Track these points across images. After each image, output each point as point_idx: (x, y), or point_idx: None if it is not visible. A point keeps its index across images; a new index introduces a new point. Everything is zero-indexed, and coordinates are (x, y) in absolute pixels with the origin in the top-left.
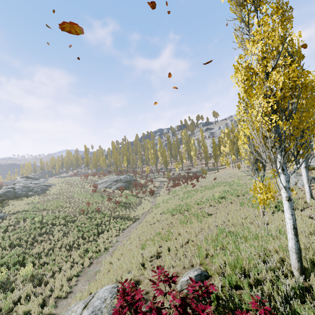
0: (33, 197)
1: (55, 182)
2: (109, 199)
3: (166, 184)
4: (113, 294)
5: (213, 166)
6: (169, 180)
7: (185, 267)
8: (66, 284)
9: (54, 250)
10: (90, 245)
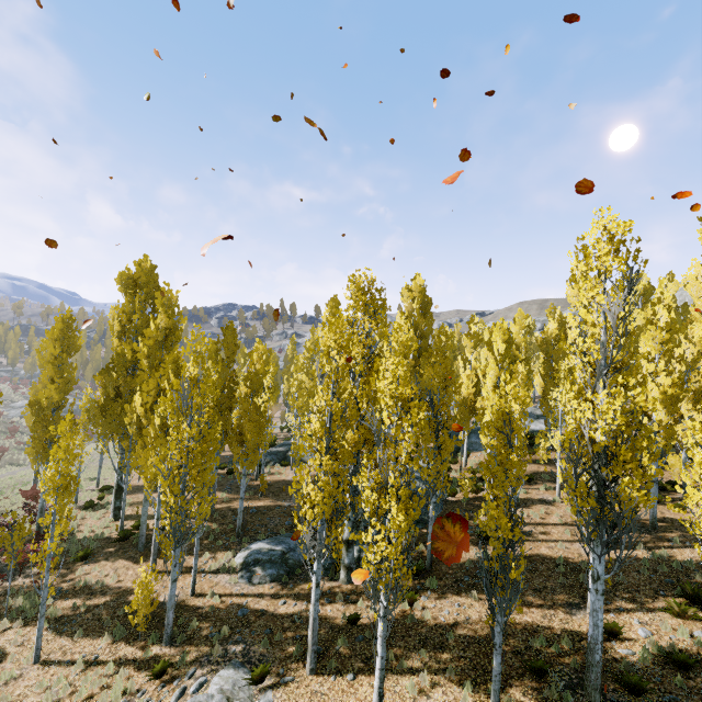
0: None
1: None
2: (8, 437)
3: None
4: None
5: None
6: None
7: None
8: None
9: None
10: None
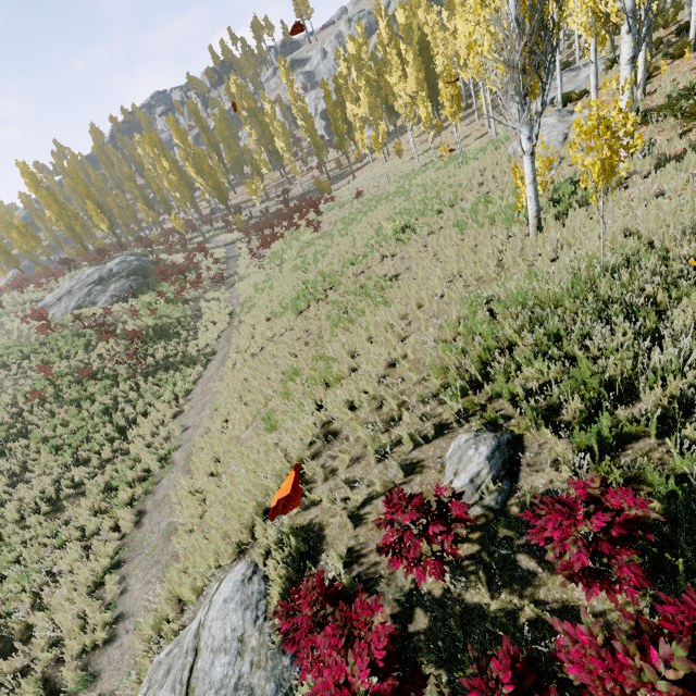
0: None
1: None
2: (104, 336)
3: (244, 246)
4: (258, 605)
5: (338, 167)
6: (247, 234)
7: (427, 438)
8: (93, 606)
9: (2, 536)
10: (114, 470)
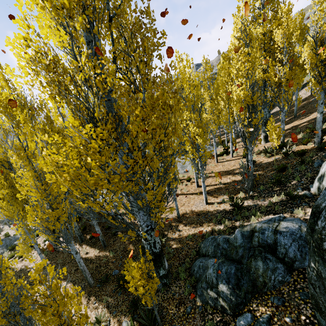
0: None
1: None
2: None
3: None
4: None
5: None
6: None
7: None
8: None
9: None
10: None
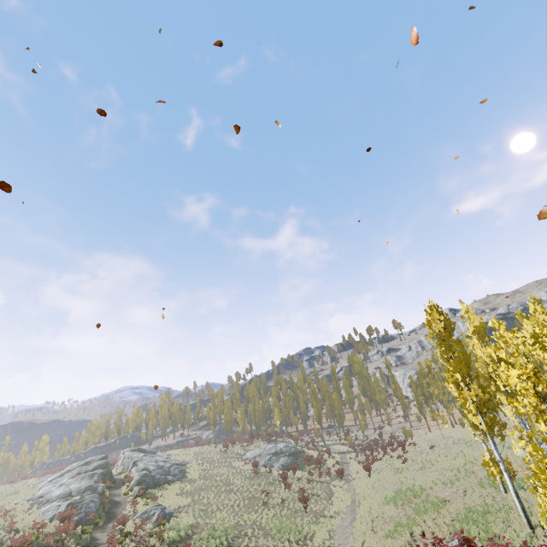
0: (175, 483)
1: (187, 458)
2: (287, 485)
3: (351, 457)
4: None
5: (418, 420)
6: (355, 450)
7: (447, 541)
8: None
9: None
10: None
